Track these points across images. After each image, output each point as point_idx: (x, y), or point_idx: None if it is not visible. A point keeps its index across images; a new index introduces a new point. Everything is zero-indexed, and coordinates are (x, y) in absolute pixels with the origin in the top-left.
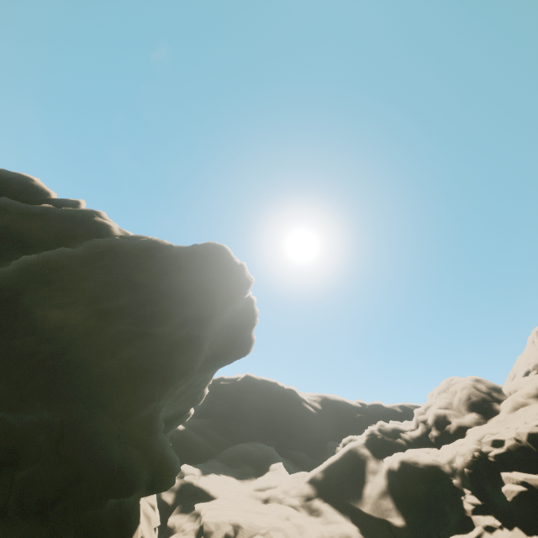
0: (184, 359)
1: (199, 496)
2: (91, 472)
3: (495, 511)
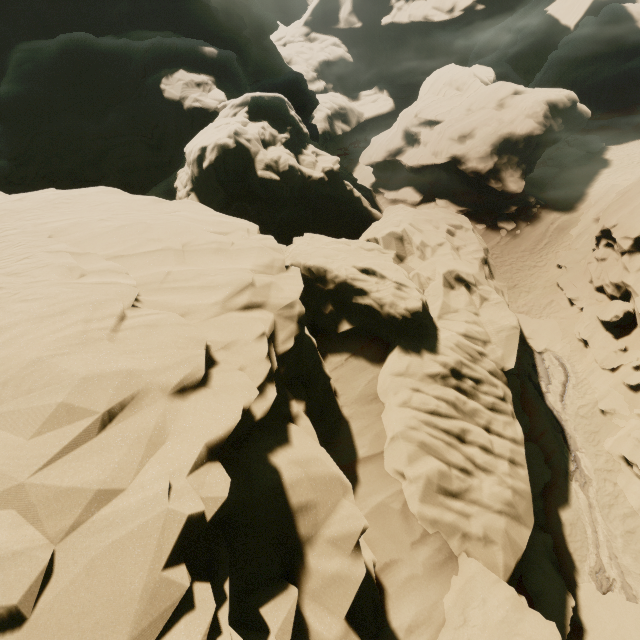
0: None
1: None
2: (261, 25)
3: None
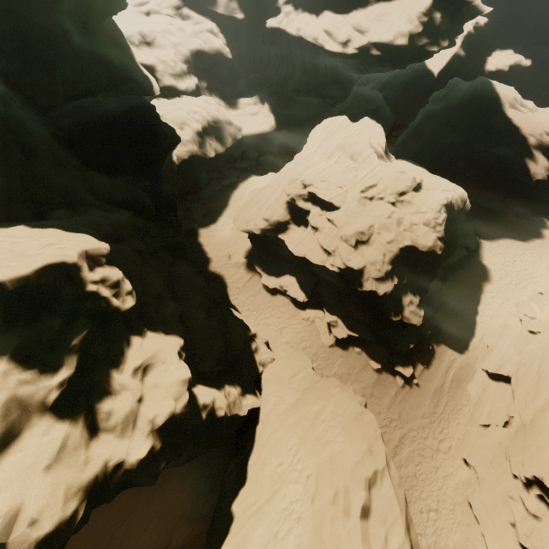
0: None
1: None
2: (93, 2)
3: (293, 2)
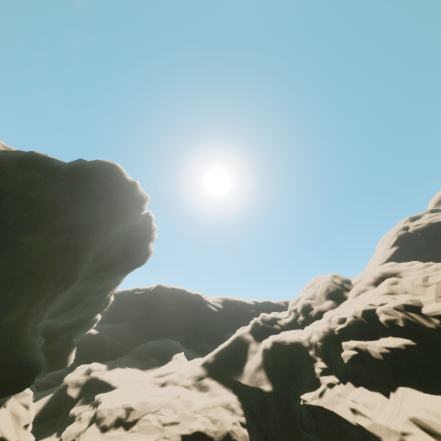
0: (60, 266)
1: (103, 388)
2: None
3: (336, 371)
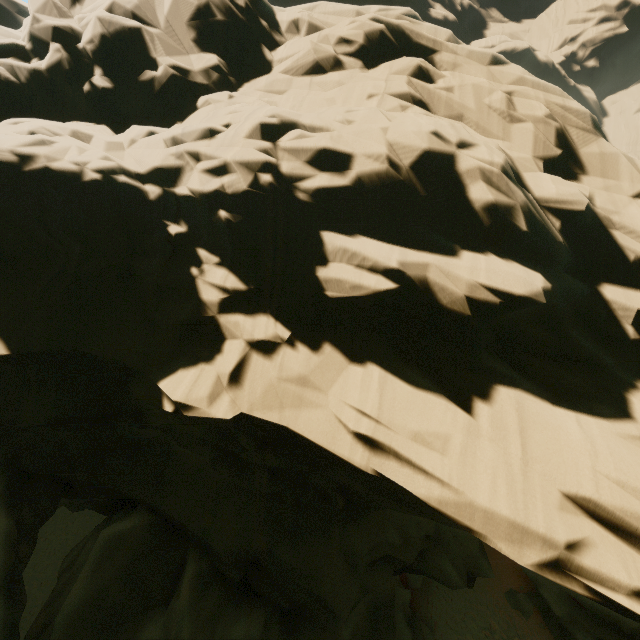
0: None
1: None
2: None
3: (277, 305)
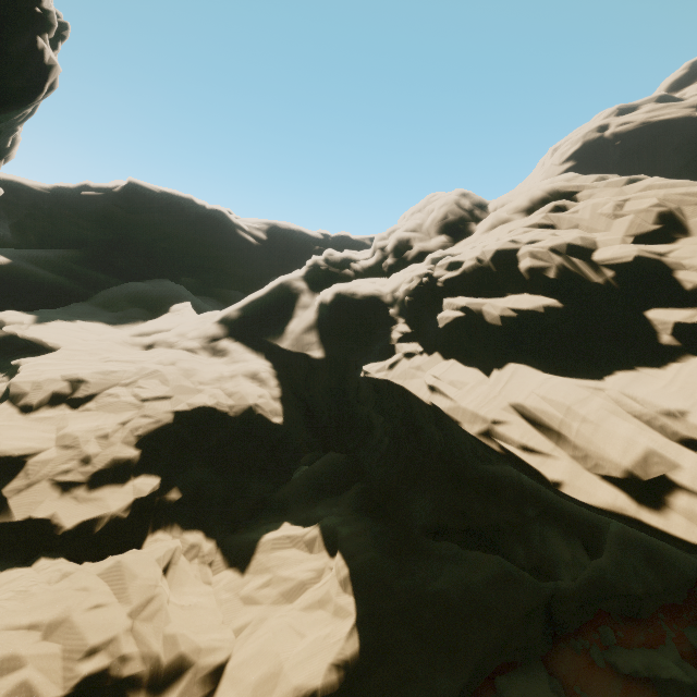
0: None
1: (34, 349)
2: None
3: (422, 338)
